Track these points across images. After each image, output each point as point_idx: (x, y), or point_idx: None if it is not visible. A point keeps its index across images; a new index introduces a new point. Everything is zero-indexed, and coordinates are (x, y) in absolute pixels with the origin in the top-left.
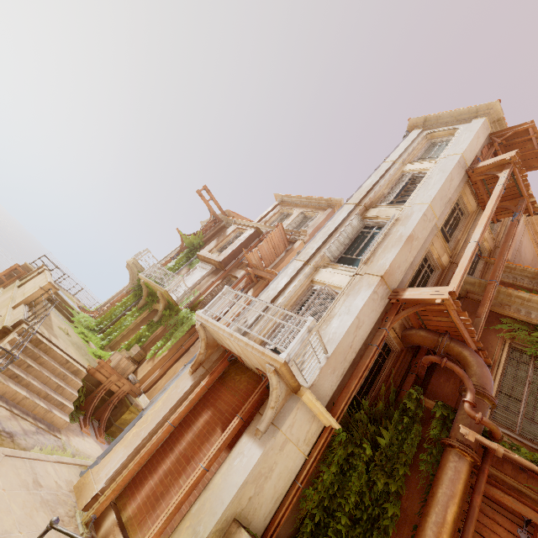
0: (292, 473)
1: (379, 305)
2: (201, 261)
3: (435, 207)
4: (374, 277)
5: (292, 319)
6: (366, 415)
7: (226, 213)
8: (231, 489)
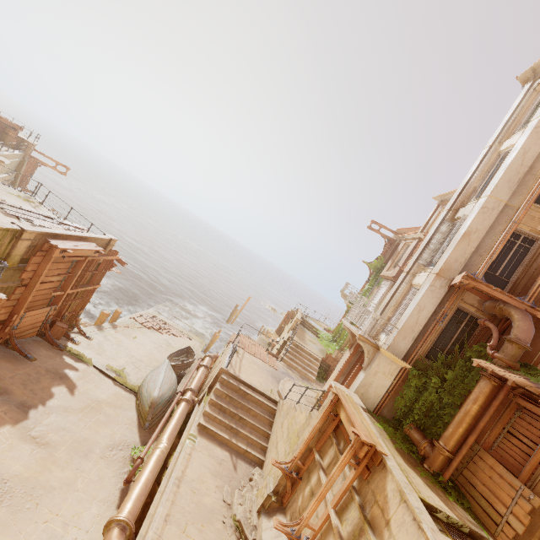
0: (385, 387)
1: (439, 293)
2: (383, 279)
3: (500, 193)
4: (433, 275)
5: (369, 314)
6: (442, 364)
7: (397, 232)
8: (354, 389)
